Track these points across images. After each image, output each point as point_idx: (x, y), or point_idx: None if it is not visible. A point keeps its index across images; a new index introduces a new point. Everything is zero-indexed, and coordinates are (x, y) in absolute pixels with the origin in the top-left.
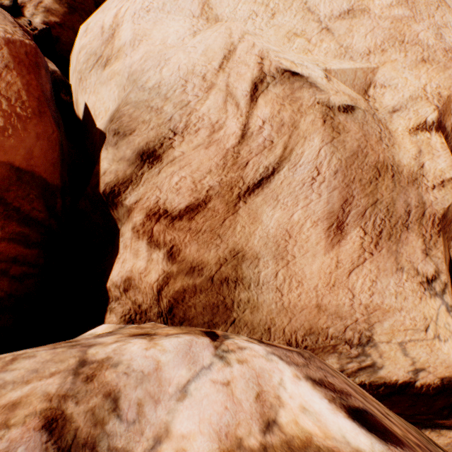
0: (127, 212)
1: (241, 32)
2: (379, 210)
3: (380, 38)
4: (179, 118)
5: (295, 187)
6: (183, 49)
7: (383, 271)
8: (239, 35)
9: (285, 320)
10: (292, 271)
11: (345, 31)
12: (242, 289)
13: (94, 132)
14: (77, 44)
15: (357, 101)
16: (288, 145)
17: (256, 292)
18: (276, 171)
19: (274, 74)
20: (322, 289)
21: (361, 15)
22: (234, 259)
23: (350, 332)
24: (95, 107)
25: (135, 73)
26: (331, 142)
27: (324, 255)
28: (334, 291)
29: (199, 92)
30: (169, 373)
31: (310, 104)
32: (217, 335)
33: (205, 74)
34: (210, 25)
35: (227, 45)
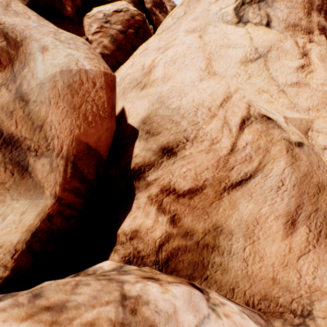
0: (146, 185)
1: (235, 87)
2: (319, 215)
3: (316, 102)
4: (190, 131)
5: (265, 190)
6: (196, 89)
7: (322, 261)
8: (234, 89)
9: (247, 285)
10: (256, 248)
11: (294, 94)
12: (217, 254)
13: (125, 125)
14: (122, 70)
15: (302, 139)
16: (262, 161)
17: (227, 258)
18: (252, 176)
19: (256, 116)
20: (277, 266)
21: (304, 87)
22: (214, 231)
23: (295, 304)
24: (130, 111)
25: (163, 97)
26: (291, 165)
27: (281, 241)
28: (286, 269)
29: (205, 117)
30: (182, 316)
31: (278, 138)
32: (200, 288)
33: (210, 107)
34: (210, 76)
35: (226, 93)
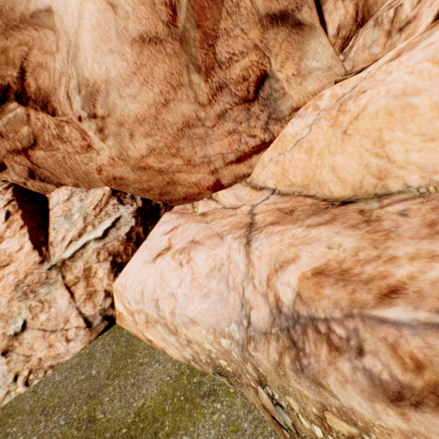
0: None
1: None
2: None
3: None
4: None
5: None
6: None
7: None
8: None
9: None
10: None
11: None
12: (369, 0)
13: None
14: None
15: None
16: None
17: None
18: None
19: None
20: None
21: None
22: None
23: None
24: None
25: None
26: None
27: None
28: None
29: None
30: None
31: None
32: None
33: None
34: None
35: None
